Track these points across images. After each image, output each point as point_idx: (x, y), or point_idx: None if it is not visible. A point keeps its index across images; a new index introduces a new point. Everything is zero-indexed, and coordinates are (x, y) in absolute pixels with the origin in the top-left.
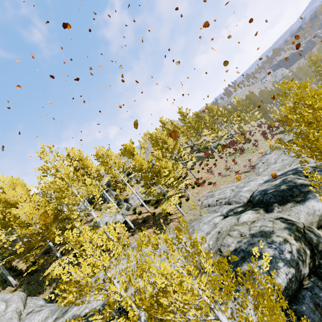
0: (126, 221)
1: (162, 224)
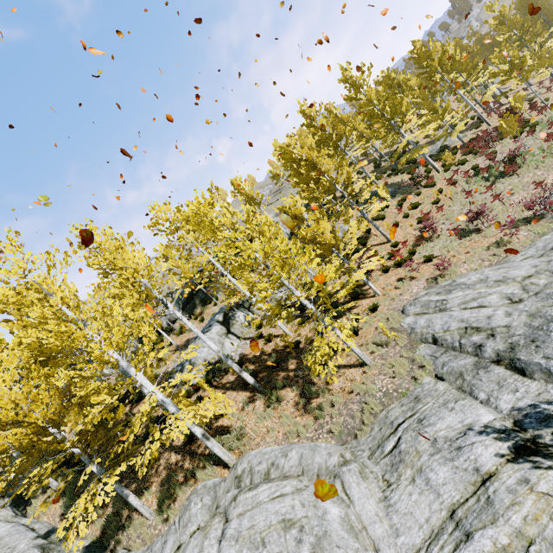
0: (241, 361)
1: (314, 380)
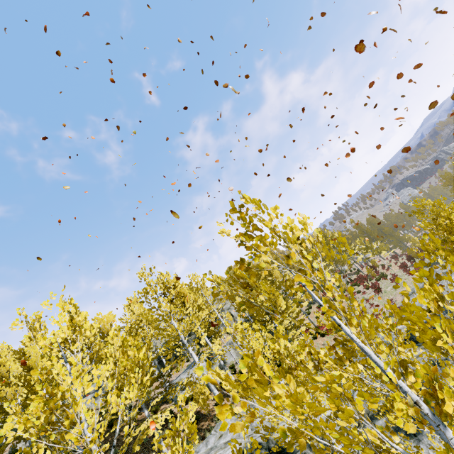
0: None
1: None
